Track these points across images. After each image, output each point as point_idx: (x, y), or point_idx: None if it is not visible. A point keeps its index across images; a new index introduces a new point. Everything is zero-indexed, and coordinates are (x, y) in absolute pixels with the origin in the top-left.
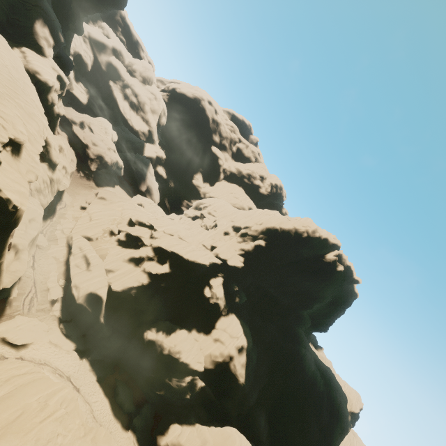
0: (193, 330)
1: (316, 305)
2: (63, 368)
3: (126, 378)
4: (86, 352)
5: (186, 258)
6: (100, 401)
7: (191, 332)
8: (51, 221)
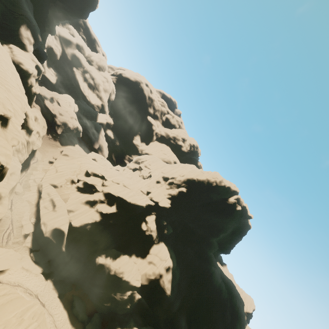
0: (133, 255)
1: (221, 234)
2: (32, 288)
3: (81, 294)
4: (50, 274)
5: (129, 201)
6: (60, 313)
7: (132, 256)
8: (26, 173)
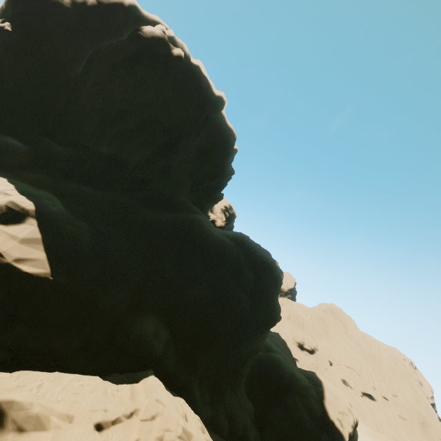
0: None
1: (182, 148)
2: None
3: None
4: None
5: None
6: None
7: None
8: None
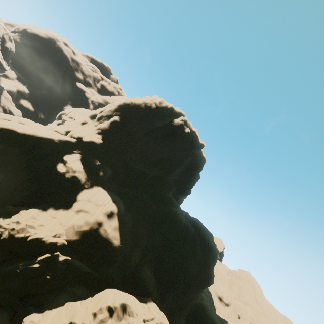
0: (49, 209)
1: (176, 170)
2: None
3: None
4: None
5: (21, 132)
6: None
7: (47, 210)
8: None
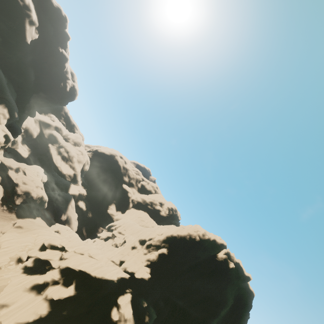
0: None
1: (222, 311)
2: None
3: None
4: None
5: (93, 276)
6: None
7: None
8: None
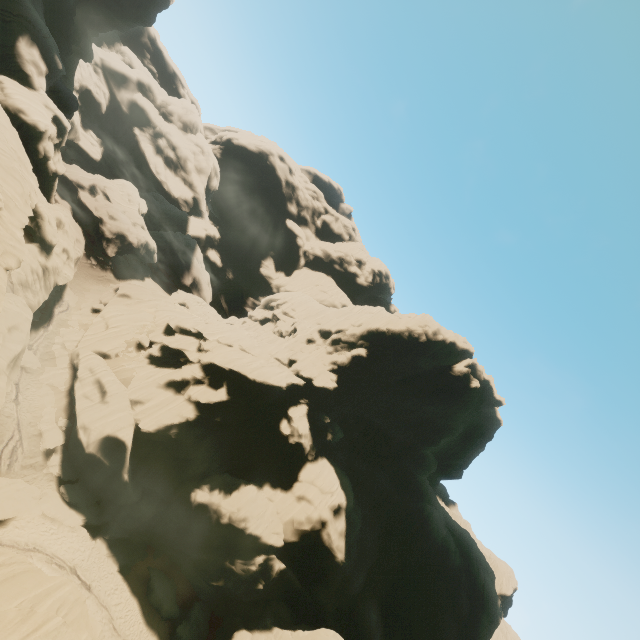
0: (265, 485)
1: (443, 440)
2: (65, 555)
3: (165, 565)
4: (102, 527)
5: (252, 379)
6: (125, 603)
7: (263, 488)
8: (46, 332)
